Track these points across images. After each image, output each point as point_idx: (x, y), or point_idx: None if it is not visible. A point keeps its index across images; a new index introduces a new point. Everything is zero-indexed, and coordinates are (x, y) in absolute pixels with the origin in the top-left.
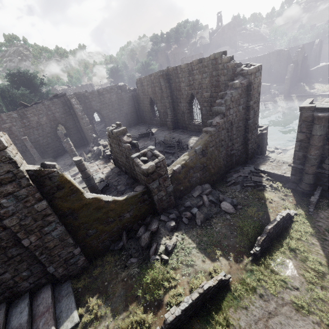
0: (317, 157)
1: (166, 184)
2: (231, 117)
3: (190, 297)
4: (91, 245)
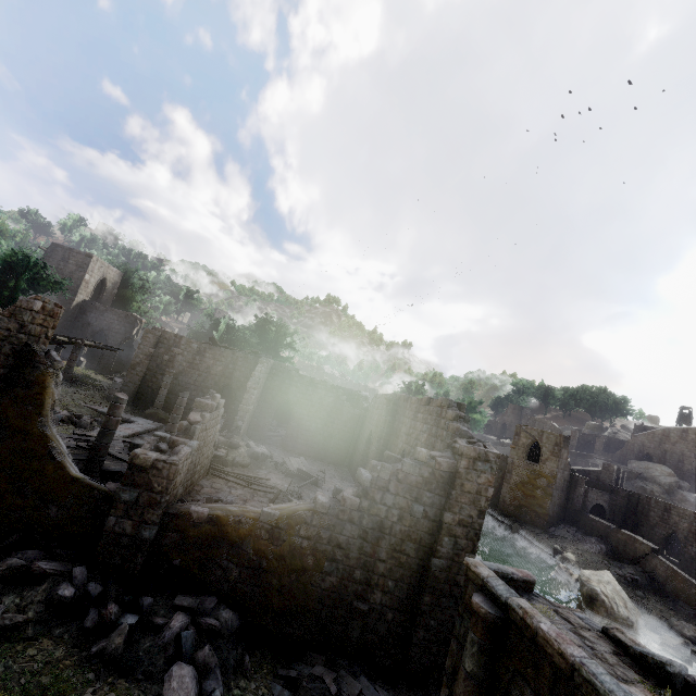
0: None
1: (148, 516)
2: (383, 511)
3: None
4: None
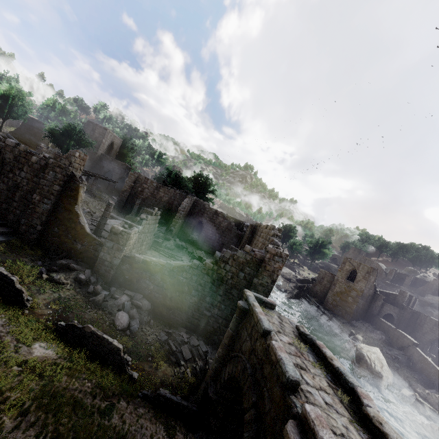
0: (218, 358)
1: (117, 255)
2: (224, 273)
3: (3, 270)
4: (47, 237)
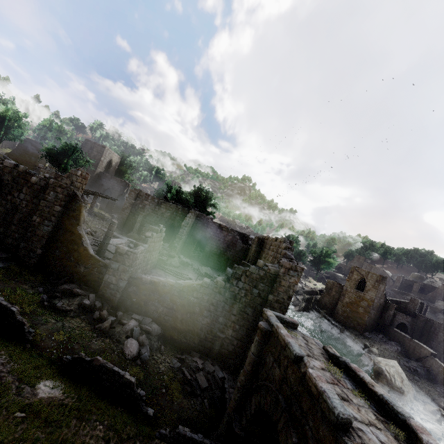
0: (241, 388)
1: (123, 276)
2: (237, 290)
3: (3, 300)
4: (48, 261)
